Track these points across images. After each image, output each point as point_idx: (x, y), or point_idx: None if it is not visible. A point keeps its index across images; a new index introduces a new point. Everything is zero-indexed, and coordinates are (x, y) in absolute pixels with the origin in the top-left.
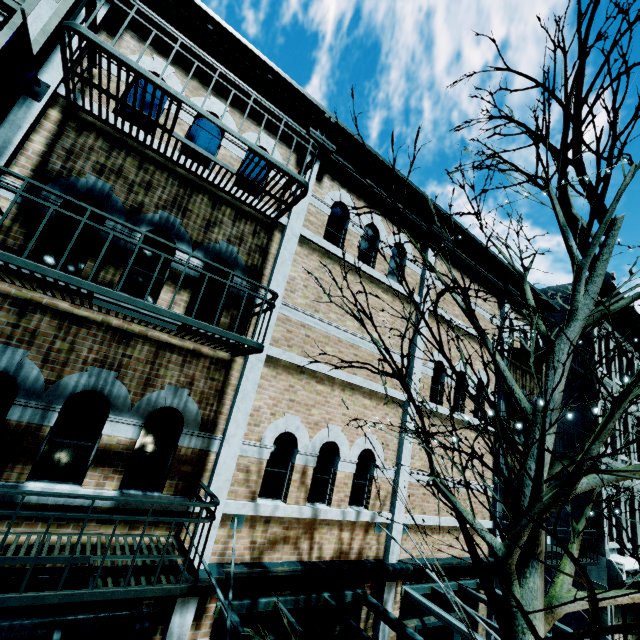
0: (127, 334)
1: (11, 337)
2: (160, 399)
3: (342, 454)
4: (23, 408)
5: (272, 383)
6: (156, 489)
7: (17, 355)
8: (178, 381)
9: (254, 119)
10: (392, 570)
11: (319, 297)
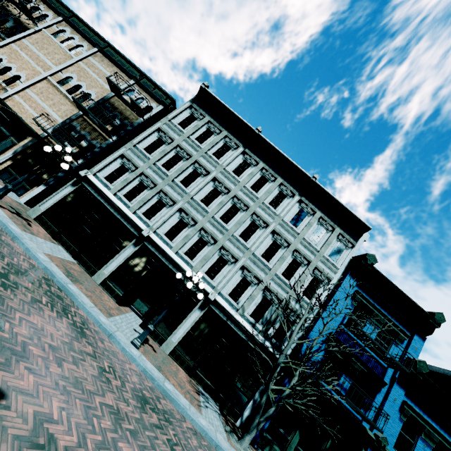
0: None
1: None
2: None
3: (12, 71)
4: None
5: (8, 50)
6: None
7: None
8: None
9: (51, 10)
10: None
11: (37, 43)
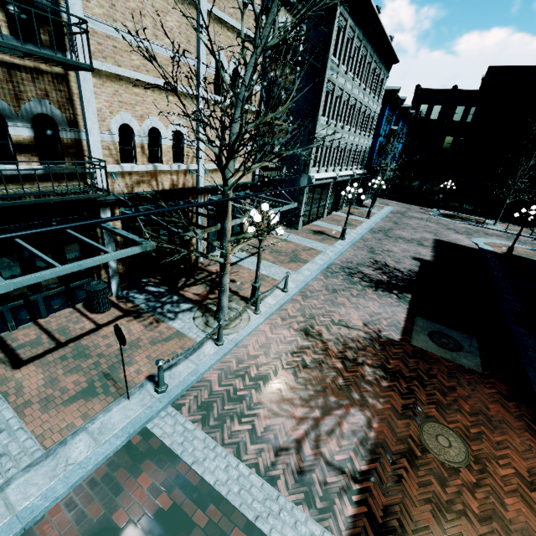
0: None
1: None
2: (33, 109)
3: (163, 135)
4: None
5: (102, 90)
6: (60, 164)
7: None
8: (37, 94)
9: None
10: (201, 189)
11: (112, 5)
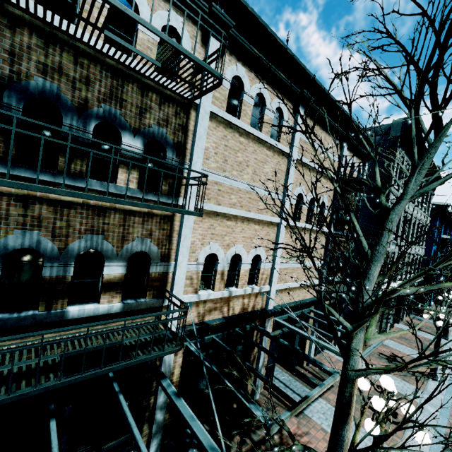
0: (102, 209)
1: (25, 224)
2: (133, 247)
3: (243, 260)
4: (50, 268)
5: (200, 225)
6: (141, 297)
7: (34, 236)
8: (142, 234)
9: None
10: (270, 313)
11: (225, 160)
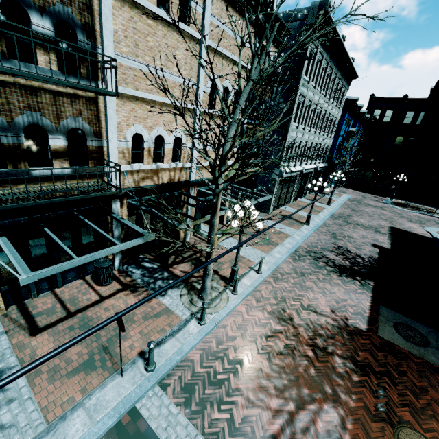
0: (32, 89)
1: None
2: (69, 124)
3: (166, 140)
4: (6, 137)
5: (123, 108)
6: (85, 165)
7: None
8: (73, 113)
9: None
10: (192, 183)
11: (136, 45)
